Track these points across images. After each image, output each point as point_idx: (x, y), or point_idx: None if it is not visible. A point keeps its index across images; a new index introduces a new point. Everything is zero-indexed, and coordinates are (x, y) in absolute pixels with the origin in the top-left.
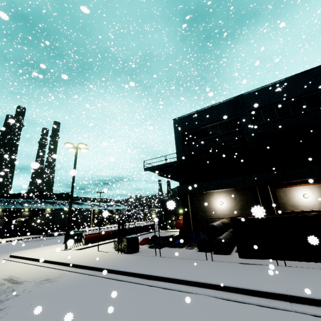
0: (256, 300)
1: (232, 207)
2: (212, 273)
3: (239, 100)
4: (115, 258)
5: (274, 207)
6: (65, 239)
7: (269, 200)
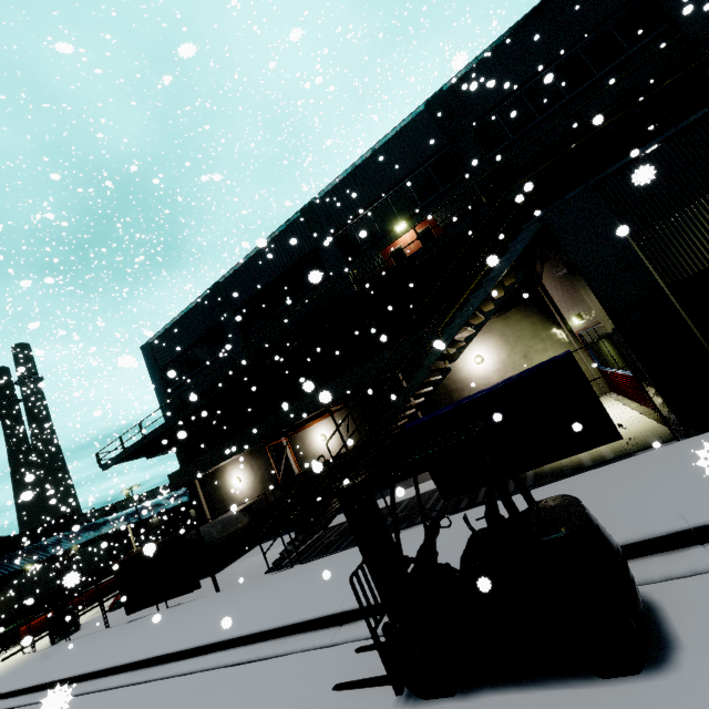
0: (32, 698)
1: (252, 482)
2: (60, 661)
3: (217, 293)
4: (8, 669)
5: (293, 467)
6: (1, 643)
7: (286, 458)
